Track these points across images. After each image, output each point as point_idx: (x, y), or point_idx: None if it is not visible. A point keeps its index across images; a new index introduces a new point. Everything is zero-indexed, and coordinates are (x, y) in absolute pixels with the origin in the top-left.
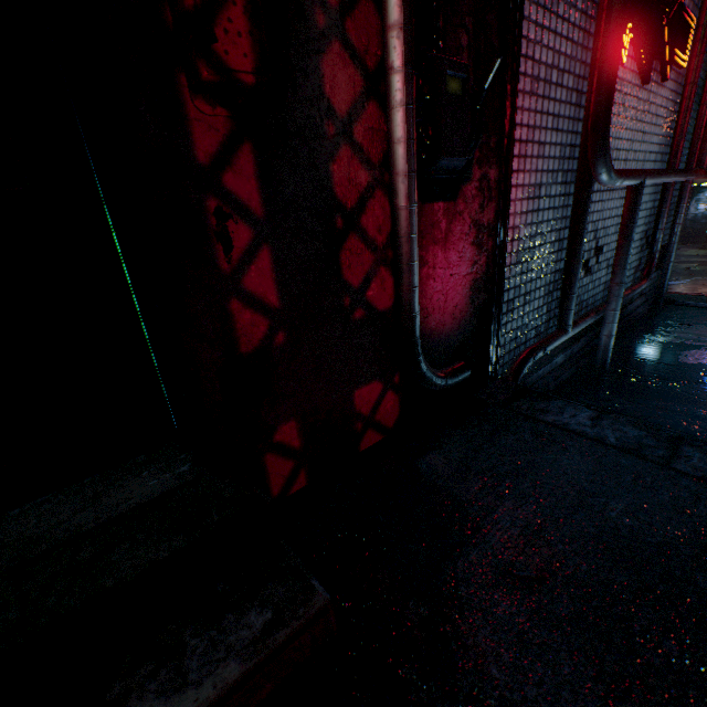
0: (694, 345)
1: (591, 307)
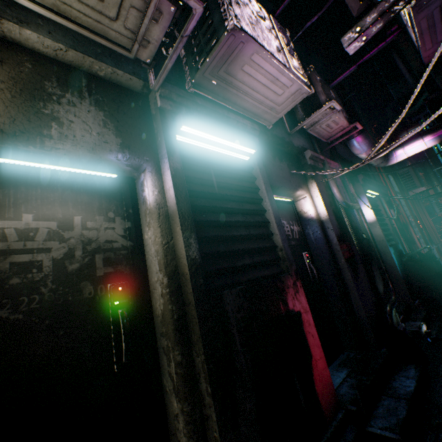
0: None
1: None
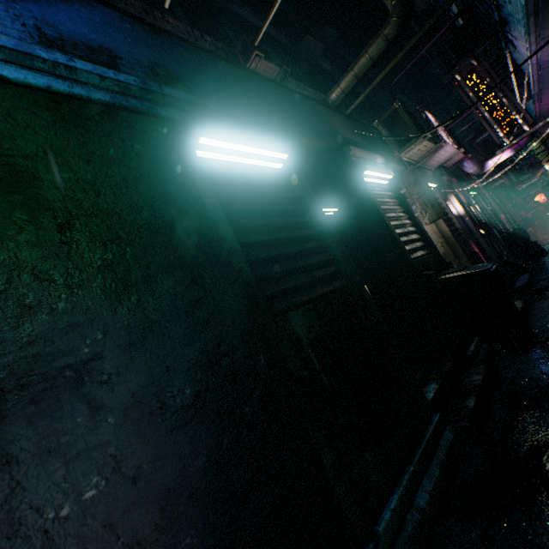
0: None
1: None
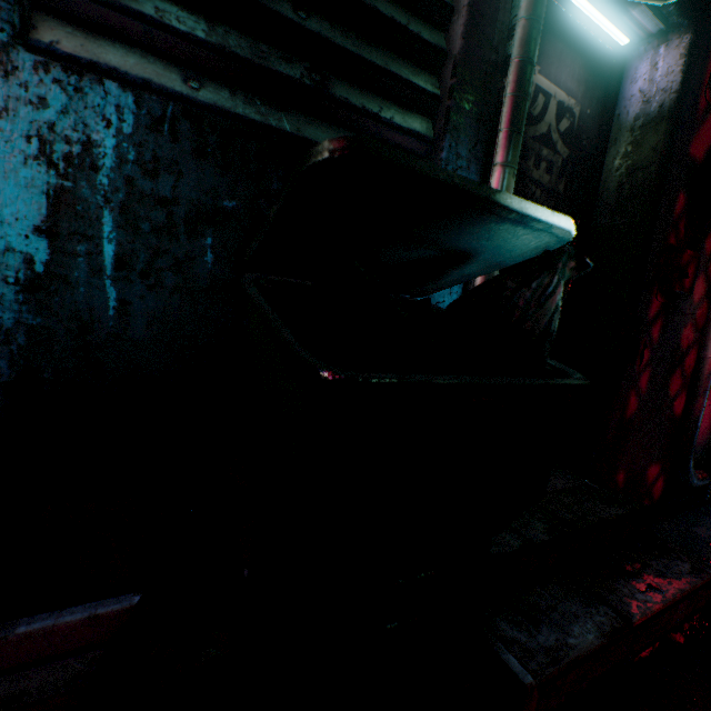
0: None
1: None
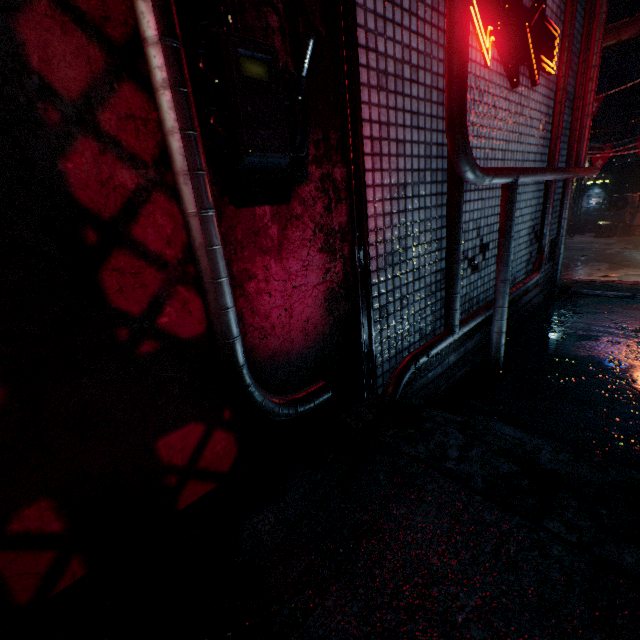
0: (585, 335)
1: (483, 303)
